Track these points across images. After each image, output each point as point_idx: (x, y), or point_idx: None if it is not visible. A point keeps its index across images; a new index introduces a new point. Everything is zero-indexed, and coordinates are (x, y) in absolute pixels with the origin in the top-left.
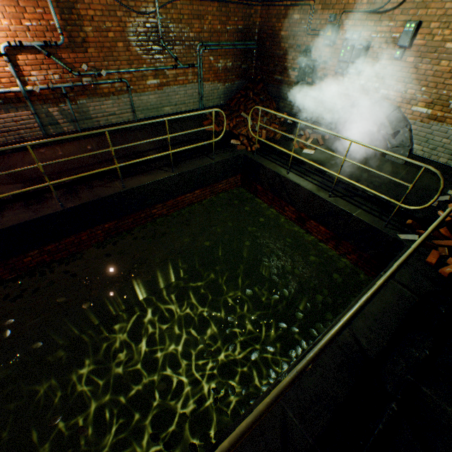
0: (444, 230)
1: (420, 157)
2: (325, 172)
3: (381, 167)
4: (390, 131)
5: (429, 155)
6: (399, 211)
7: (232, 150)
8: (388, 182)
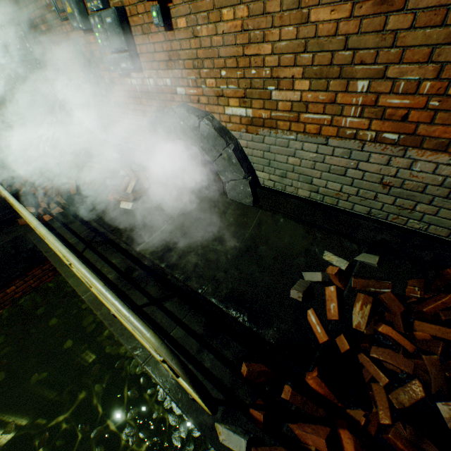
0: (316, 380)
1: (271, 190)
2: (136, 247)
3: (223, 216)
4: (213, 156)
5: (282, 185)
6: (240, 324)
7: (11, 228)
8: (231, 247)
